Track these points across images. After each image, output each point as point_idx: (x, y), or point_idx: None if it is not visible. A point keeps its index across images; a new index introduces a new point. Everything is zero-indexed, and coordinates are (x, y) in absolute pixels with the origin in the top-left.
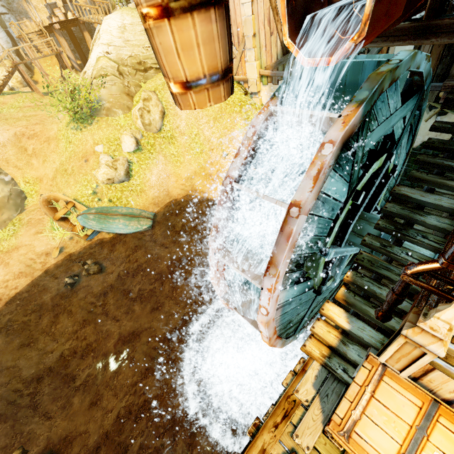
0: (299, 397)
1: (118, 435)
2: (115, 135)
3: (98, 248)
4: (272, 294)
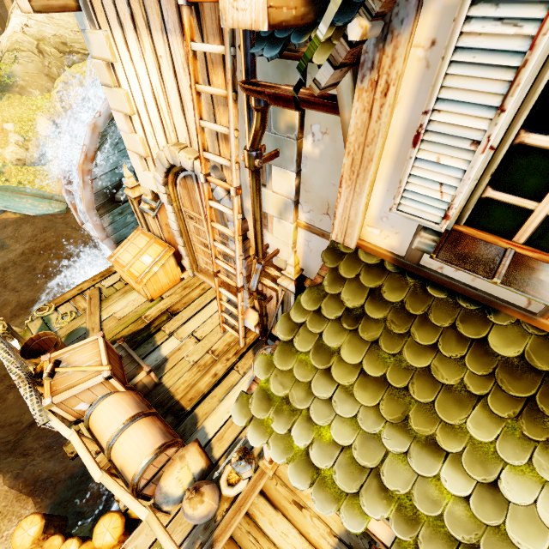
0: (115, 269)
1: (5, 370)
2: (29, 115)
3: (2, 227)
4: (84, 191)
